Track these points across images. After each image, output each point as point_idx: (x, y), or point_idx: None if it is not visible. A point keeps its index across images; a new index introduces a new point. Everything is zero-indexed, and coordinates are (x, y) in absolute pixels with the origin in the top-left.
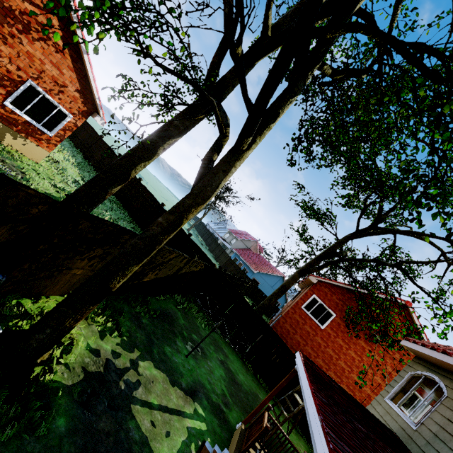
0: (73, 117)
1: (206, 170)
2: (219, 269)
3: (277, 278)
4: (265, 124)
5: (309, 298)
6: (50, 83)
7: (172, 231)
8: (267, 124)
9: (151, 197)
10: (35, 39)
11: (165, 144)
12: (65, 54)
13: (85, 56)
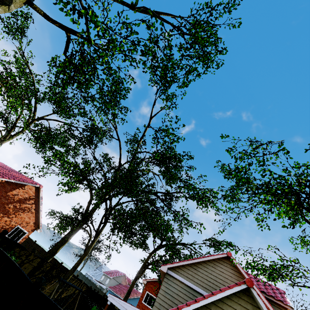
0: (28, 232)
1: (87, 247)
2: (94, 290)
3: None
4: (99, 234)
5: (145, 294)
6: (25, 223)
7: (80, 264)
8: (99, 234)
9: (54, 260)
10: (25, 212)
11: (71, 236)
12: (33, 213)
13: (40, 212)
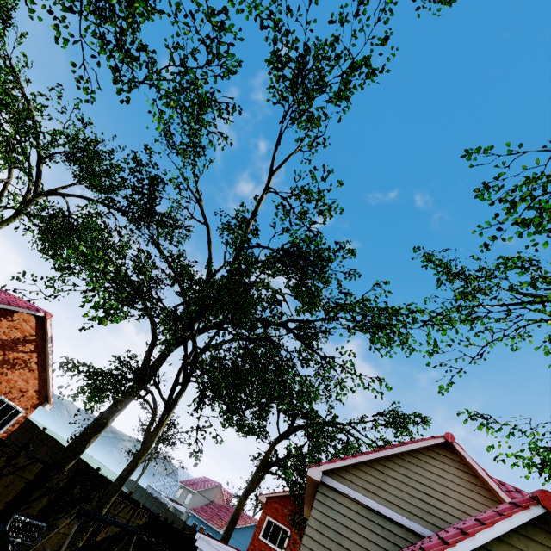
0: (25, 411)
1: (147, 435)
2: (165, 520)
3: (252, 529)
4: (173, 406)
5: (264, 522)
6: (16, 392)
7: (133, 471)
8: (173, 407)
9: (84, 465)
10: (17, 370)
11: (114, 416)
12: (35, 370)
13: (50, 368)
